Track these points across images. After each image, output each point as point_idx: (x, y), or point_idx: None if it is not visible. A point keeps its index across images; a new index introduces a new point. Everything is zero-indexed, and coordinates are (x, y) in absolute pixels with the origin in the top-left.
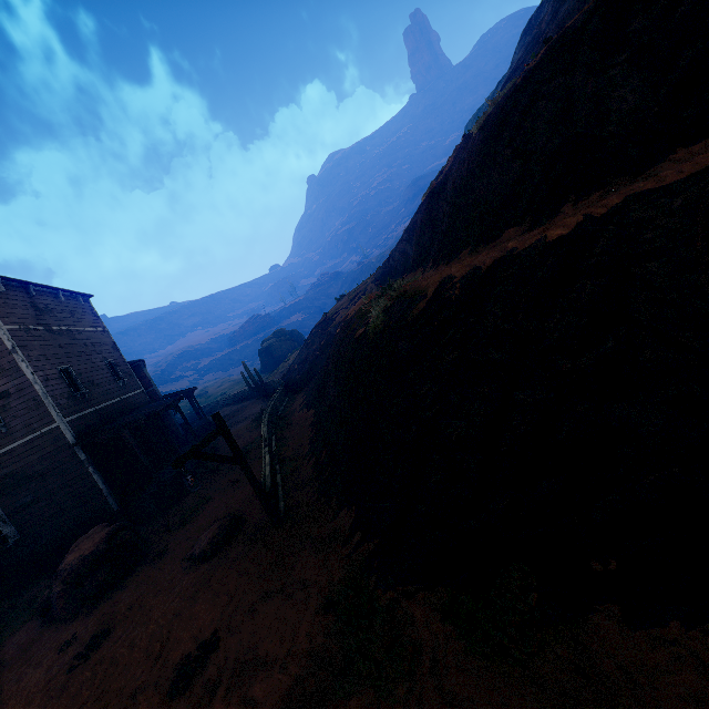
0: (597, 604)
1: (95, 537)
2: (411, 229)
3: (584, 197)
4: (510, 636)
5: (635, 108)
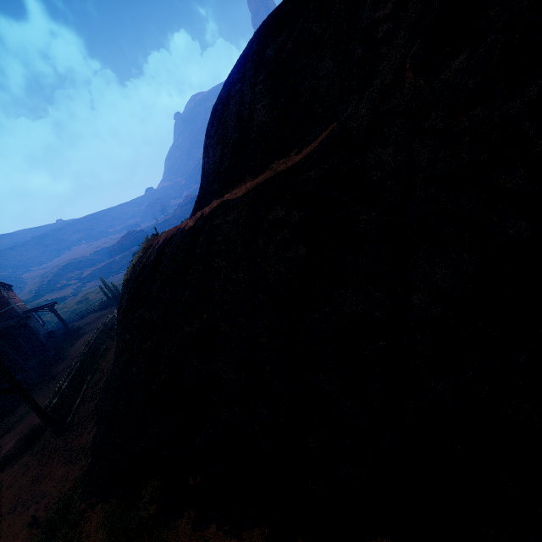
0: (185, 511)
1: None
2: None
3: (235, 187)
4: (134, 539)
5: (264, 121)
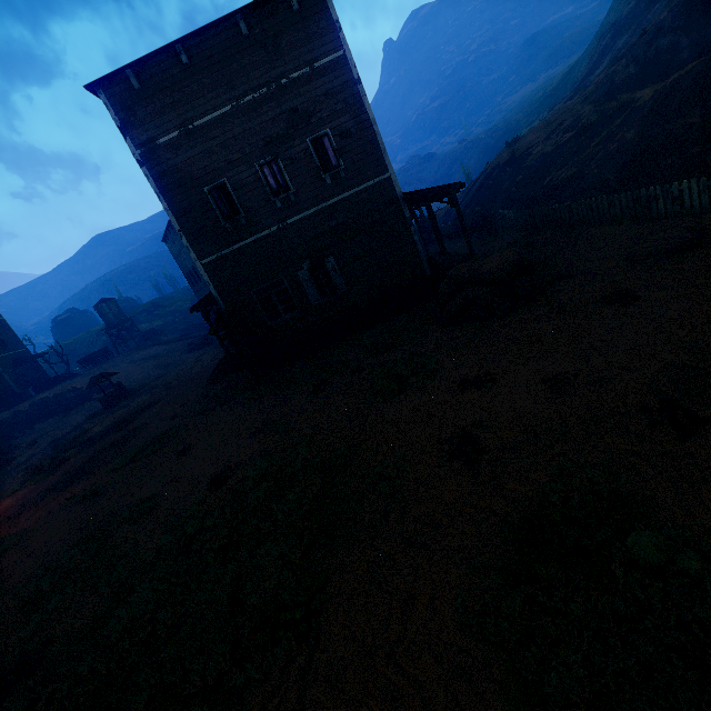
0: None
1: (501, 254)
2: (698, 8)
3: None
4: None
5: None
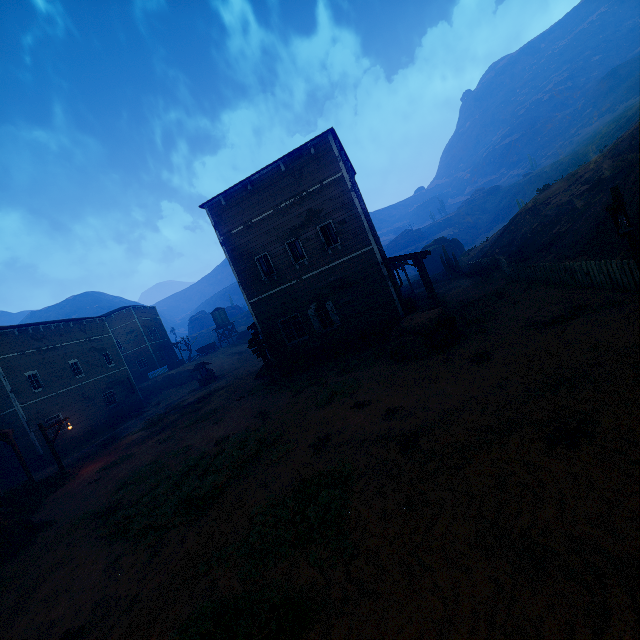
0: None
1: (430, 312)
2: None
3: None
4: None
5: None
